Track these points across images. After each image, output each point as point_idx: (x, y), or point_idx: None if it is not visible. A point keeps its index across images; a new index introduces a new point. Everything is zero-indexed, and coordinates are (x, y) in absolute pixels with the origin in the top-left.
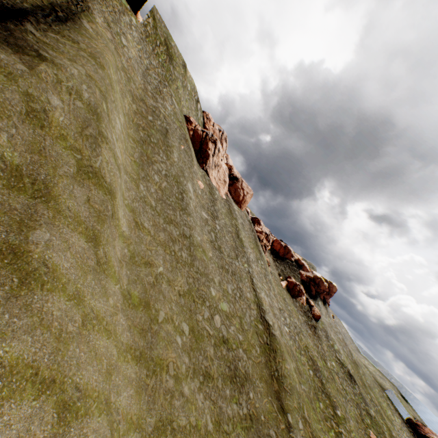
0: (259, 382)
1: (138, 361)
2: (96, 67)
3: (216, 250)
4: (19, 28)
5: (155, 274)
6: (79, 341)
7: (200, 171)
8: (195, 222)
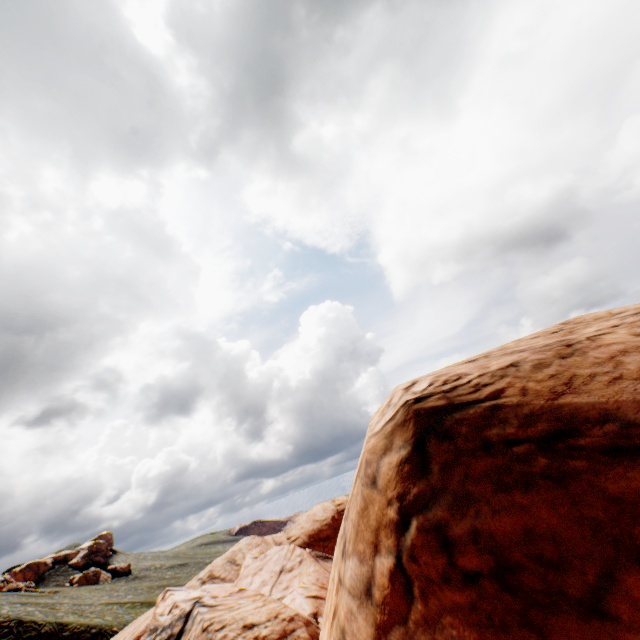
0: None
1: None
2: None
3: None
4: None
5: None
6: None
7: None
8: None
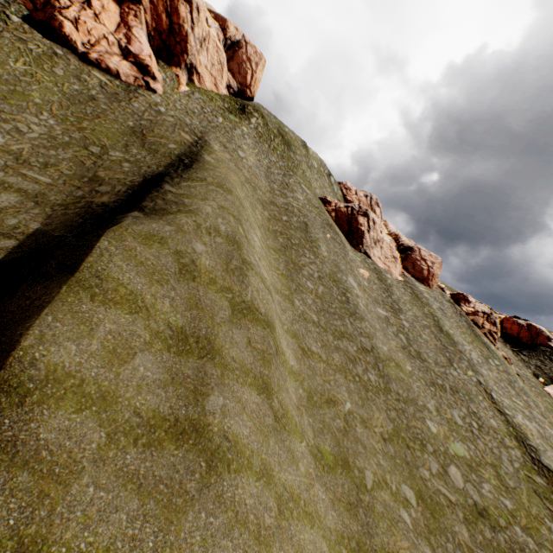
0: None
1: None
2: (225, 194)
3: (414, 359)
4: (160, 193)
5: (342, 415)
6: (280, 539)
7: (357, 256)
8: (372, 326)
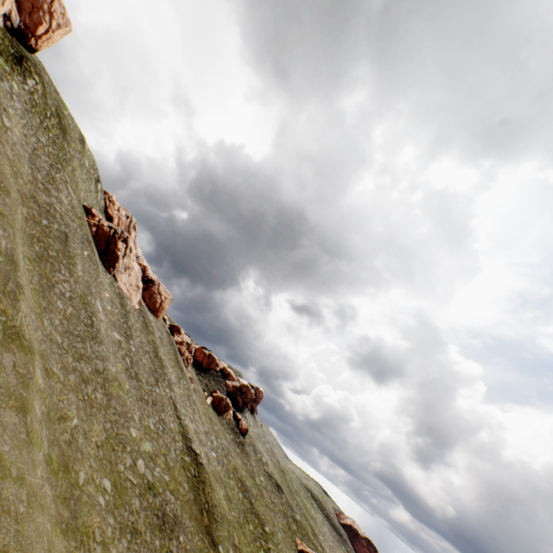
0: (189, 521)
1: (65, 534)
2: (4, 196)
3: (133, 379)
4: None
5: (70, 429)
6: (29, 520)
7: (107, 278)
8: (108, 350)
